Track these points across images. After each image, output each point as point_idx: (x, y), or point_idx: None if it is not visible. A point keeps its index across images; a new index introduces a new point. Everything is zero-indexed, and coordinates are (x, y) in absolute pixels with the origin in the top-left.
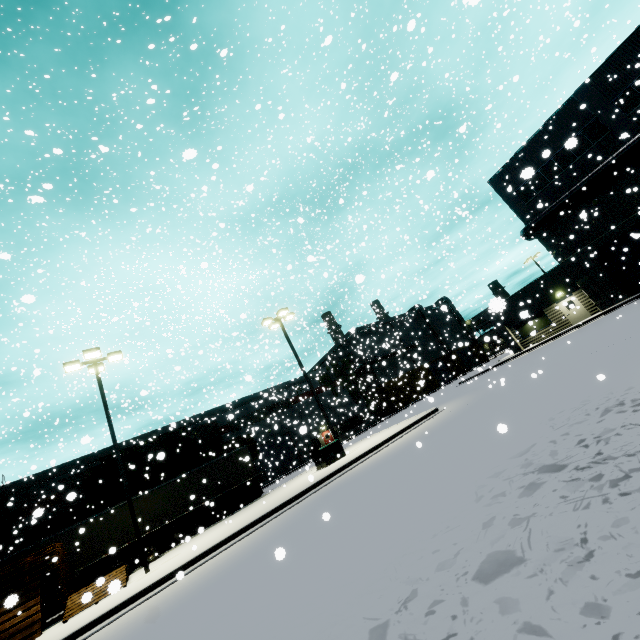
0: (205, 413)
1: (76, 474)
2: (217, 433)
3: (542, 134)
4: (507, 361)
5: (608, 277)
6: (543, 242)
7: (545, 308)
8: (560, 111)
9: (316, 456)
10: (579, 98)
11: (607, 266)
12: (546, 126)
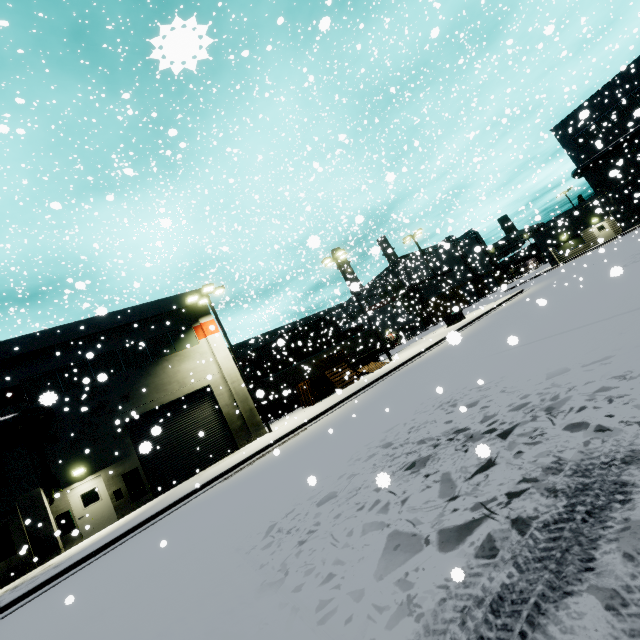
0: (307, 318)
1: (262, 346)
2: (336, 325)
3: (602, 93)
4: (548, 271)
5: (633, 207)
6: (588, 180)
7: (581, 231)
8: (619, 75)
9: (448, 319)
10: (636, 66)
11: (633, 199)
12: (606, 86)
